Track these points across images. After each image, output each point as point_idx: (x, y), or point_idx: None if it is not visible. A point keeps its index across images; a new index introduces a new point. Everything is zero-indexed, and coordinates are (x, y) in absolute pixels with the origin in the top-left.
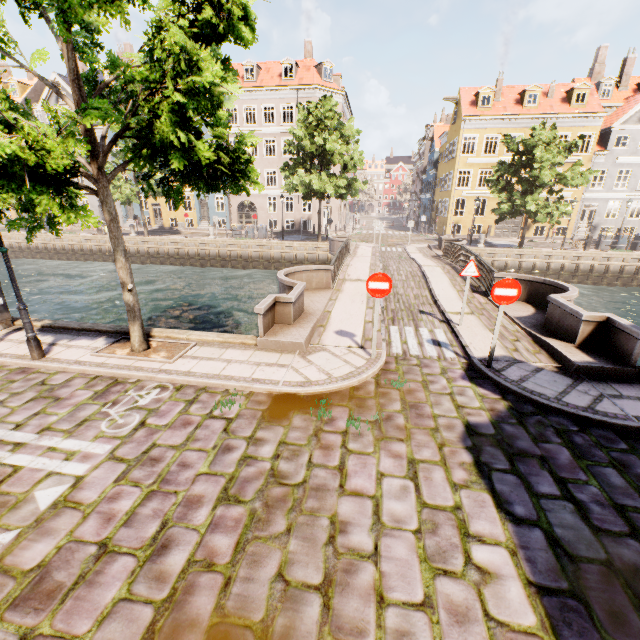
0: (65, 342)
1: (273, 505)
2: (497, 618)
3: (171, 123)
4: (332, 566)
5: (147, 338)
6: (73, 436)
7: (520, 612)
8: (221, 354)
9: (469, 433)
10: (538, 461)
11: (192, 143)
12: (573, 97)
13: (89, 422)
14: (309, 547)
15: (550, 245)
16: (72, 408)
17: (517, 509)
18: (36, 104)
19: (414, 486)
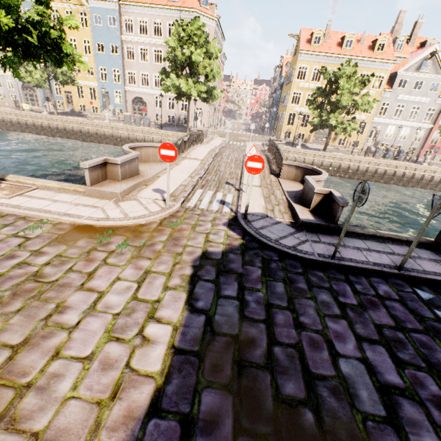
0: None
1: (19, 294)
2: (133, 367)
3: None
4: (35, 333)
5: None
6: None
7: (152, 364)
8: (53, 196)
9: (202, 257)
10: (236, 276)
11: None
12: (376, 46)
13: None
14: (27, 321)
15: (346, 152)
16: None
17: (199, 303)
18: None
19: (137, 287)
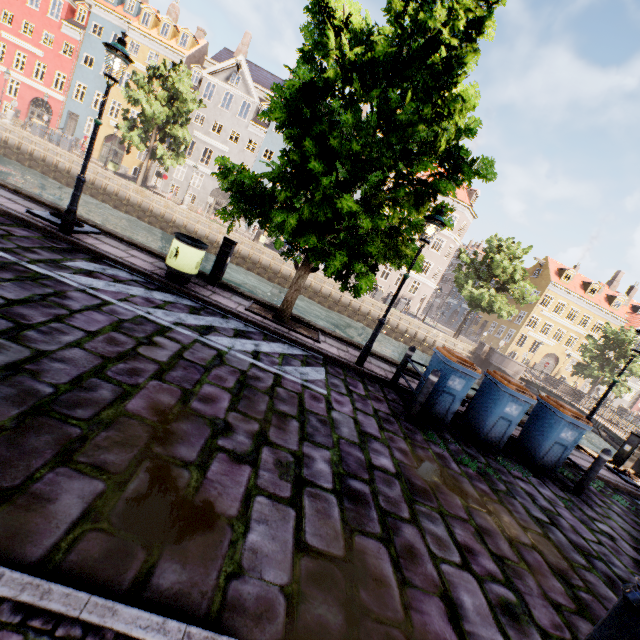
0: None
1: None
2: None
3: None
4: None
5: None
6: None
7: None
8: None
9: None
10: None
11: None
12: (613, 302)
13: None
14: None
15: None
16: None
17: None
18: (199, 66)
19: None
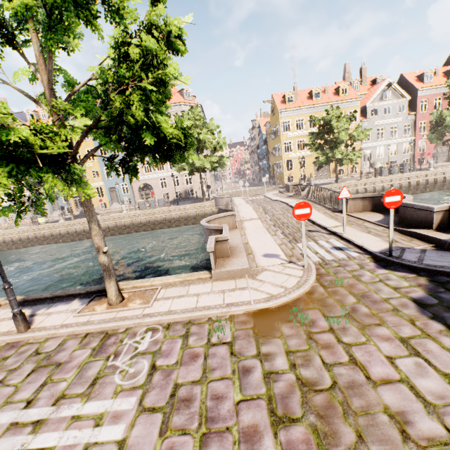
0: (43, 311)
1: (326, 414)
2: None
3: (142, 109)
4: None
5: (120, 291)
6: (92, 398)
7: None
8: (187, 291)
9: (421, 306)
10: None
11: (155, 124)
12: (340, 91)
13: (101, 379)
14: (392, 449)
15: (352, 179)
16: (77, 370)
17: None
18: None
19: (424, 361)
